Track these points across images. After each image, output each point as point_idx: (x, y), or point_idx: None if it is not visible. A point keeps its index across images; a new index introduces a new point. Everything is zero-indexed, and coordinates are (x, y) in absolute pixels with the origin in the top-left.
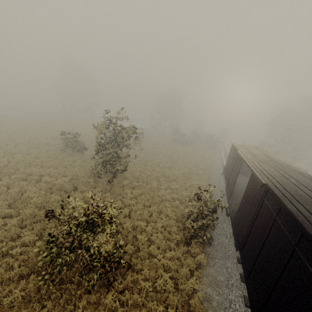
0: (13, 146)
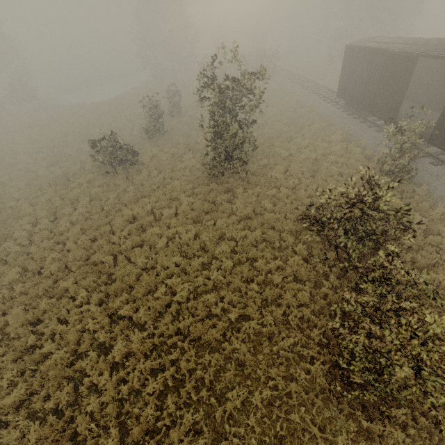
0: (26, 204)
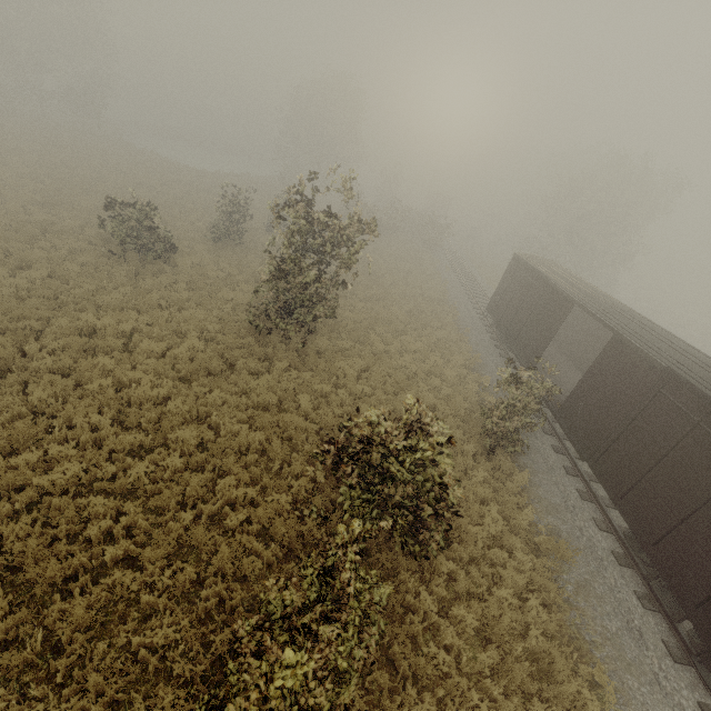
0: None
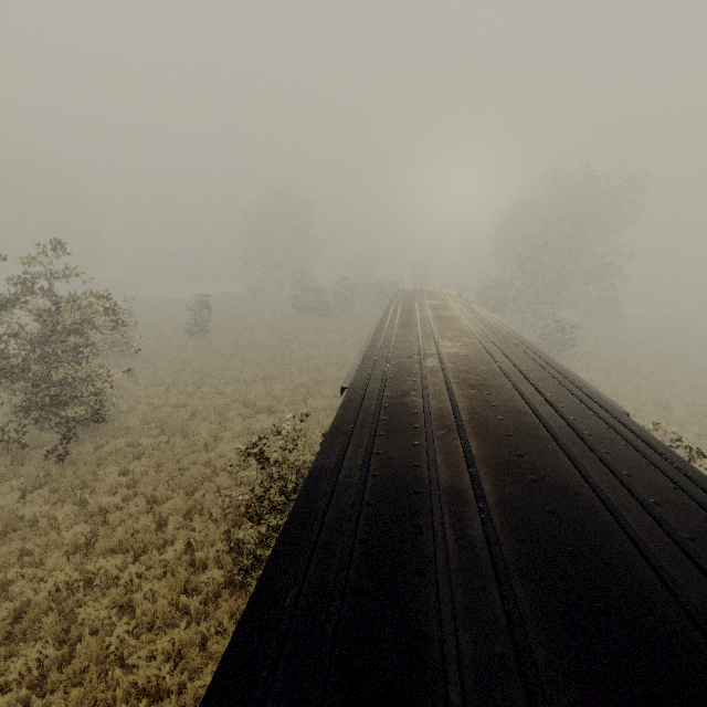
0: None
